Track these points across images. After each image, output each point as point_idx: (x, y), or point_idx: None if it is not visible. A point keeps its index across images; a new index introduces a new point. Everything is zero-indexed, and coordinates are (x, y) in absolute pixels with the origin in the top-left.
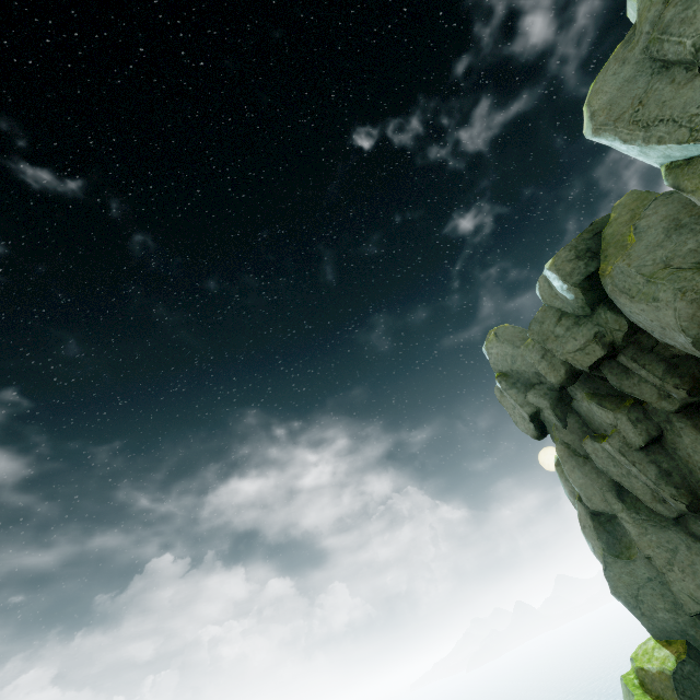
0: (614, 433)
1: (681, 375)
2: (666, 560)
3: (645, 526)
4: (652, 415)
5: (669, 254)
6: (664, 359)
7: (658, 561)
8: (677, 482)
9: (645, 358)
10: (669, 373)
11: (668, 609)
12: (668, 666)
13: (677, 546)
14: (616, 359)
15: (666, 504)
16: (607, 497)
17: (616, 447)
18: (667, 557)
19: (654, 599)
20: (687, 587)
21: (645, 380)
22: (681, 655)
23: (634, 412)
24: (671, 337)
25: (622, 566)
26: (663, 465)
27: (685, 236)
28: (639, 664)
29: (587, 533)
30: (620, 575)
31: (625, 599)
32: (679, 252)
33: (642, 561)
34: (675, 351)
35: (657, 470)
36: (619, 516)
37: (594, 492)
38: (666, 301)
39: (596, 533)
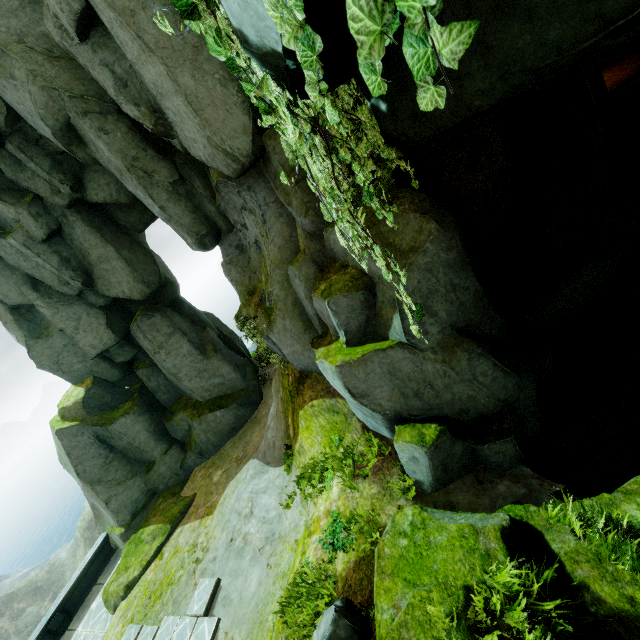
0: (18, 228)
1: (66, 172)
2: (75, 327)
3: (58, 307)
4: (52, 210)
5: (24, 28)
6: (50, 154)
7: (69, 330)
8: (75, 266)
9: (33, 150)
10: (56, 169)
11: (81, 361)
12: (81, 397)
13: (81, 315)
14: (5, 147)
15: (70, 286)
16: (23, 290)
17: (21, 242)
18: (75, 325)
19: (71, 359)
20: (89, 341)
21: (38, 174)
22: (89, 386)
23: (35, 207)
24: (42, 128)
25: (44, 343)
26: (64, 254)
27: (39, 15)
28: (62, 406)
29: (10, 327)
30: (43, 351)
31: (50, 368)
32: (34, 30)
33: (58, 334)
34: (55, 146)
35: (60, 259)
36: (36, 304)
37: (11, 289)
38: (22, 81)
39: (18, 324)
